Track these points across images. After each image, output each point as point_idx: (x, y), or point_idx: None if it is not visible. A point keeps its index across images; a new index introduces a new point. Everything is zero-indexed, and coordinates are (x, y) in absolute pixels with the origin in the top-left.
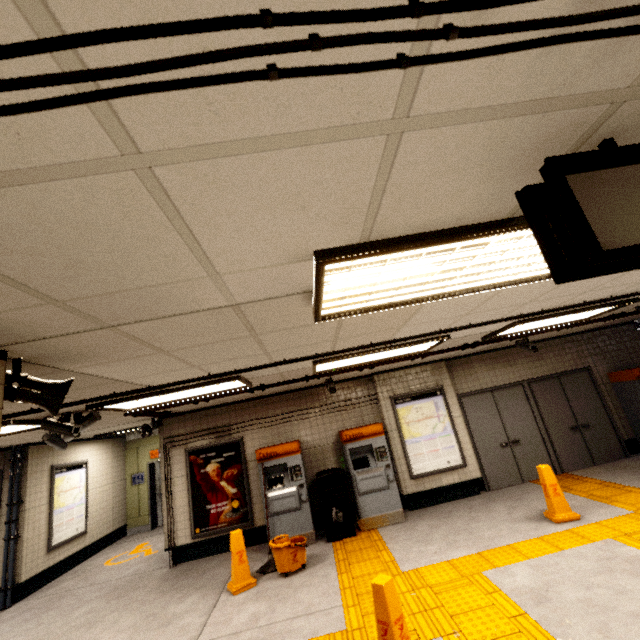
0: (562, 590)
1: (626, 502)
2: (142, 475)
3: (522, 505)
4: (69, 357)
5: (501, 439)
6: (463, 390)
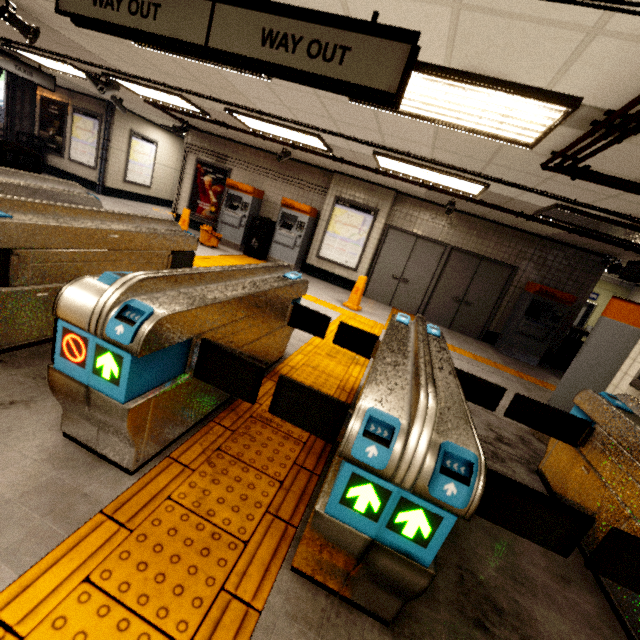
0: None
1: None
2: None
3: None
4: (33, 12)
5: (397, 273)
6: (396, 224)
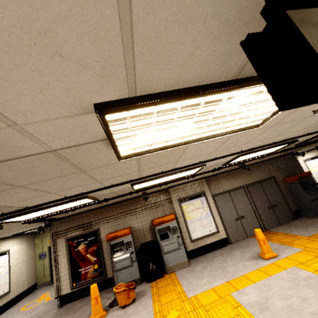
0: (274, 301)
1: (298, 244)
2: (45, 253)
3: (248, 250)
4: None
5: (235, 216)
6: (215, 192)
